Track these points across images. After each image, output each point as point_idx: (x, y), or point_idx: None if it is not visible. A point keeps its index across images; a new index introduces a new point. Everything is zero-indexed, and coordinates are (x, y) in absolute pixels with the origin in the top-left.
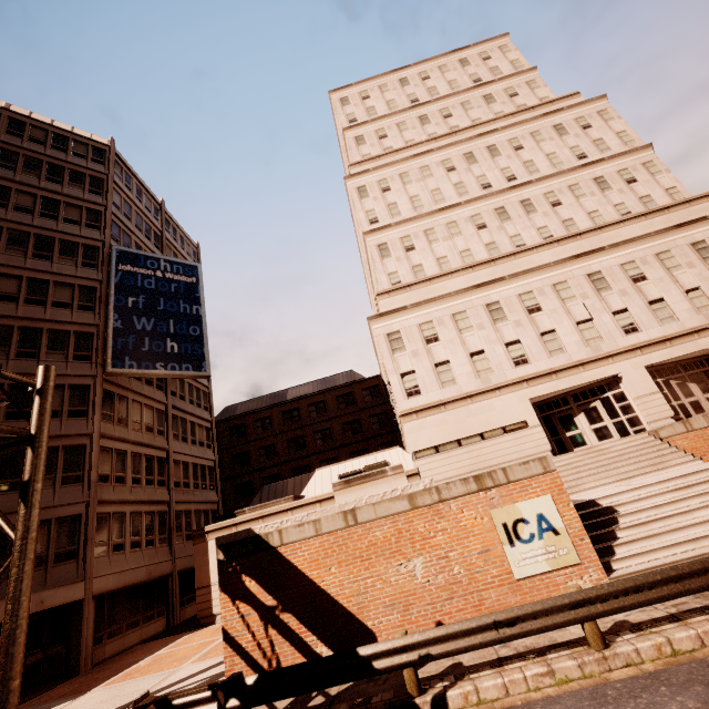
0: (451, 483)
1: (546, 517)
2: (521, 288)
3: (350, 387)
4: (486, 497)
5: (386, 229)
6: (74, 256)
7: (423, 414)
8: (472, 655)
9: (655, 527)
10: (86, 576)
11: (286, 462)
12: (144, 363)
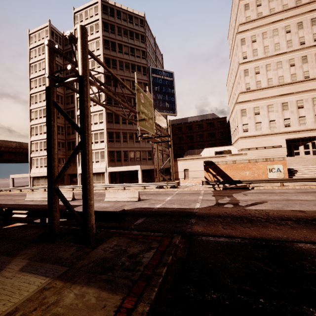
0: (259, 159)
1: (279, 169)
2: (298, 98)
3: (213, 120)
4: (267, 163)
5: (249, 63)
6: (140, 71)
7: (247, 138)
8: (257, 186)
9: (305, 175)
10: (154, 164)
11: (185, 143)
12: (161, 110)
